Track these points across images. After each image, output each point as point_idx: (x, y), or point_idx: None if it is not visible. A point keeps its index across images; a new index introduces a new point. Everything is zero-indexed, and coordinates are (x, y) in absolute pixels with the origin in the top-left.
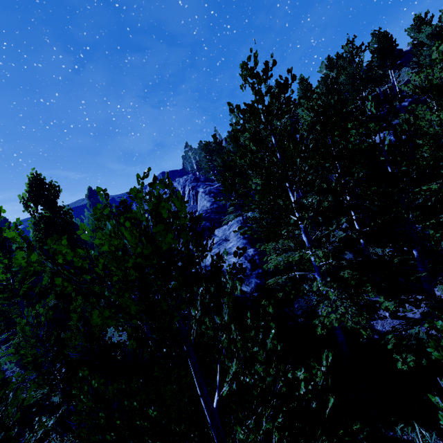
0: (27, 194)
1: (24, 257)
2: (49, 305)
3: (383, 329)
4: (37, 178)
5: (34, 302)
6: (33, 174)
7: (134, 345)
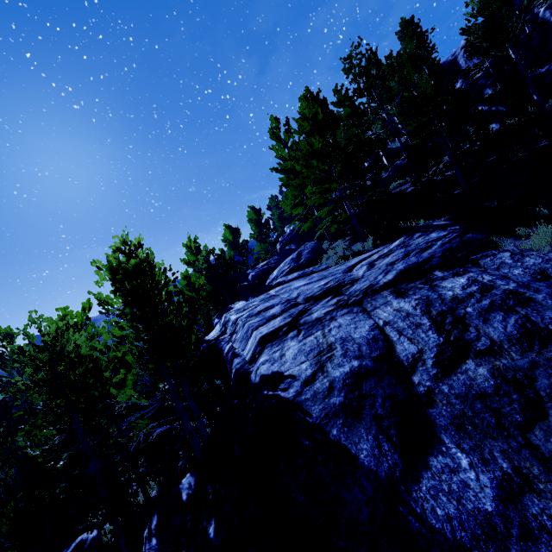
0: None
1: None
2: None
3: None
4: None
5: None
6: None
7: None
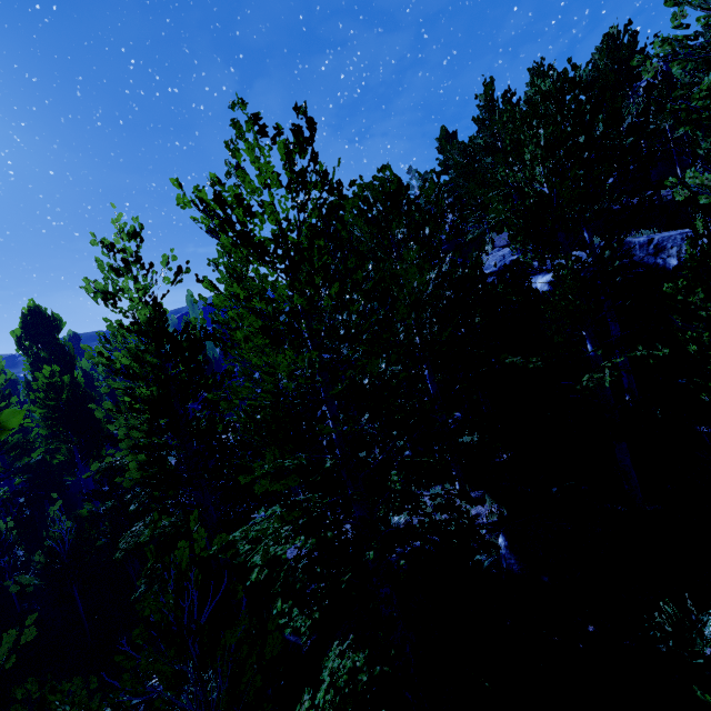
0: (21, 330)
1: (2, 406)
2: (32, 461)
3: (291, 554)
4: (35, 311)
5: (14, 456)
6: (30, 306)
7: (11, 525)
